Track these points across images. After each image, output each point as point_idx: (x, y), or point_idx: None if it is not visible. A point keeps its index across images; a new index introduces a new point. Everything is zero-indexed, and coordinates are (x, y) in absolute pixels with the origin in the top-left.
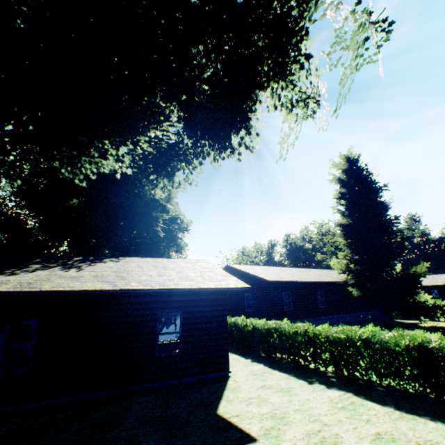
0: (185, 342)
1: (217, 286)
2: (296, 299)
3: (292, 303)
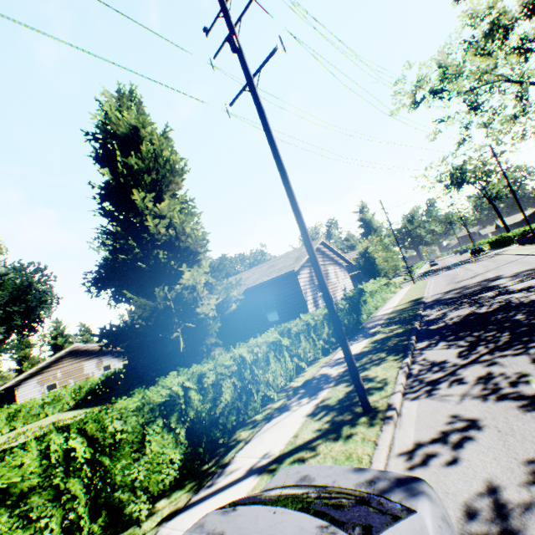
0: None
1: None
2: None
3: None
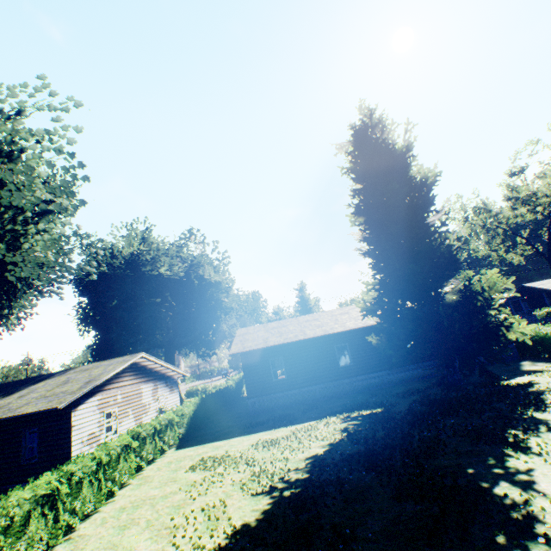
0: (41, 452)
1: (32, 411)
2: (294, 364)
3: (286, 370)
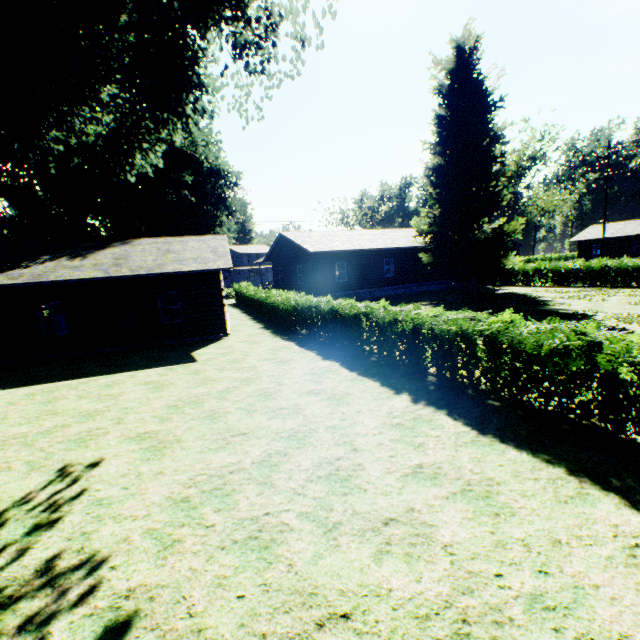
0: (185, 314)
1: (199, 269)
2: (353, 270)
3: (347, 275)
